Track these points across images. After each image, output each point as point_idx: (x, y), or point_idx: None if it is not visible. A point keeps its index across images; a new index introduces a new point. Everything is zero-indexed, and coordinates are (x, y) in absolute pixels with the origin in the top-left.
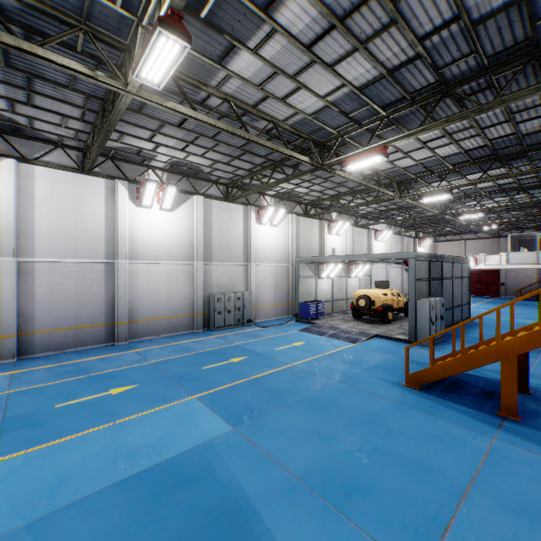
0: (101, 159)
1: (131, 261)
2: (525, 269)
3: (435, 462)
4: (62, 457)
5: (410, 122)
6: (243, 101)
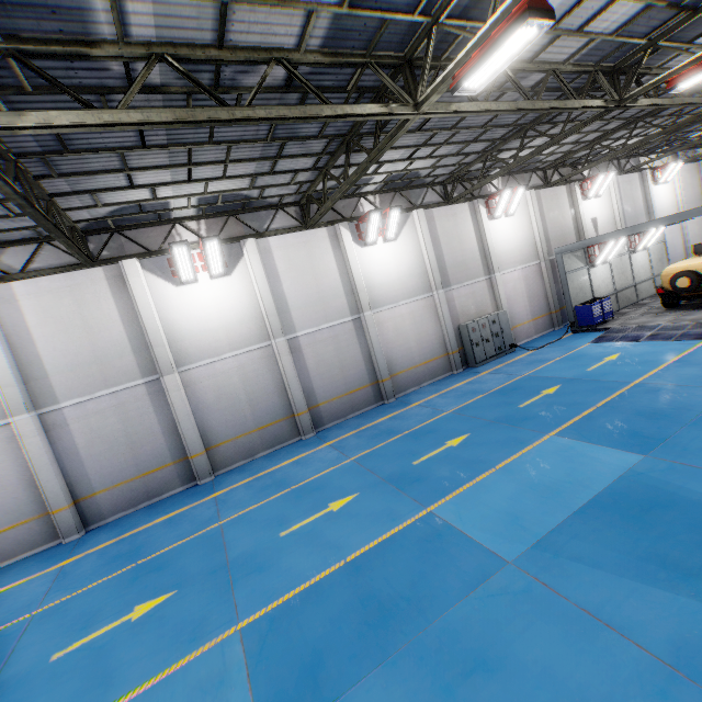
0: (315, 206)
1: (373, 311)
2: None
3: None
4: (486, 500)
5: None
6: (518, 59)
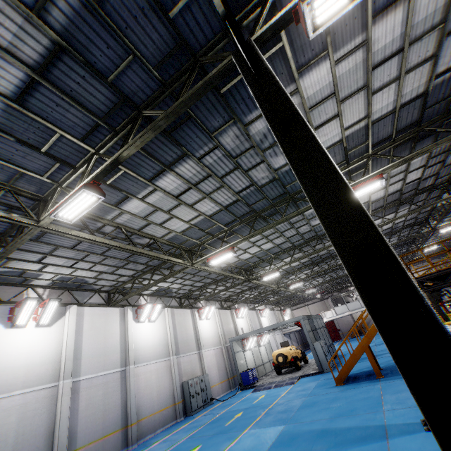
0: (116, 295)
1: (135, 366)
2: (345, 316)
3: (368, 396)
4: None
5: (282, 257)
6: None
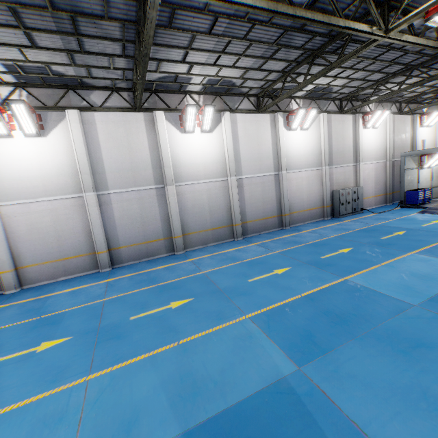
0: (265, 99)
1: (287, 172)
2: None
3: None
4: (382, 278)
5: None
6: None
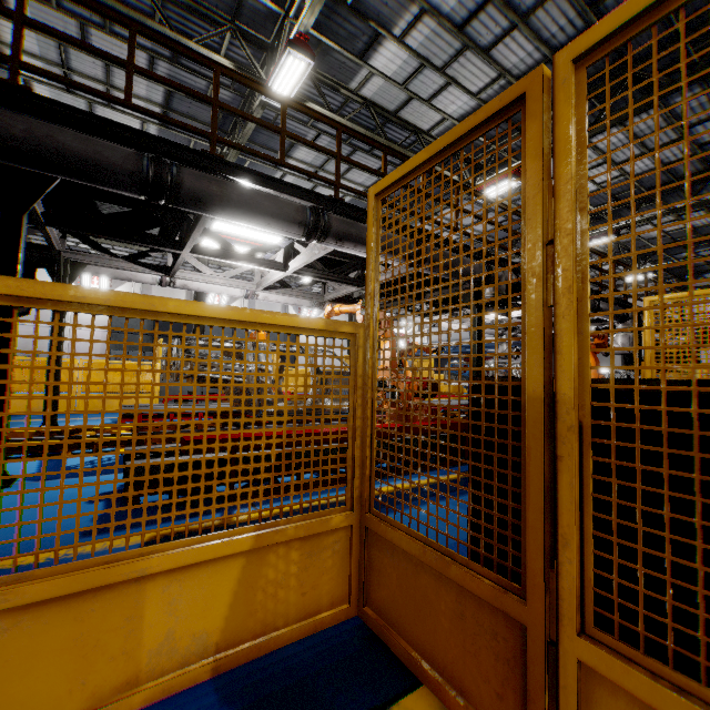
0: None
1: None
2: None
3: None
4: None
5: None
6: None
